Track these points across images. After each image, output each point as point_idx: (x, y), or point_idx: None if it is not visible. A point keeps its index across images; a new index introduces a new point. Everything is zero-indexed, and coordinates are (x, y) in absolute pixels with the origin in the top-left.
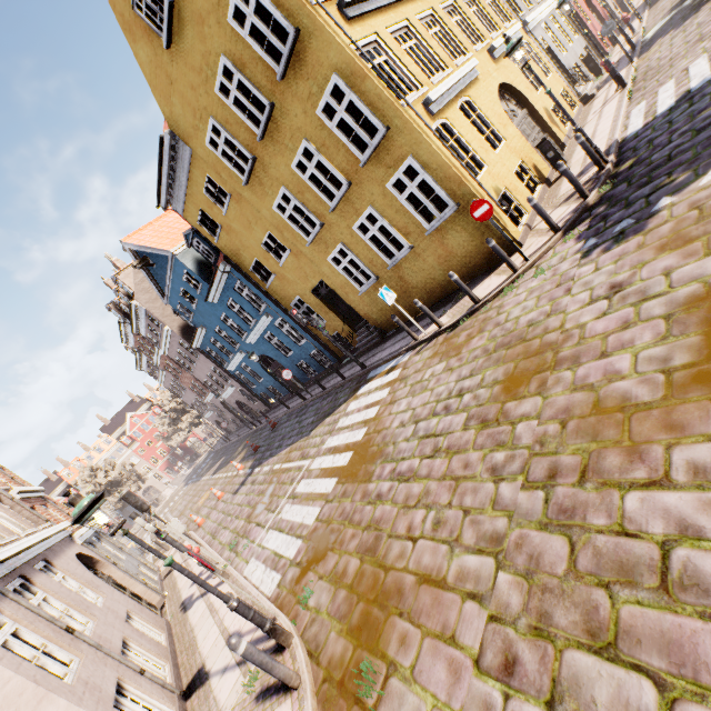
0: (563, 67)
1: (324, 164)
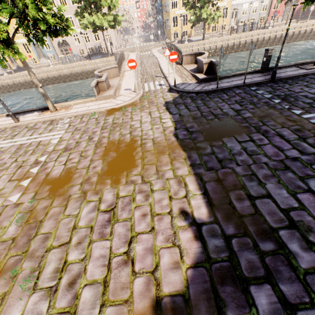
0: (237, 18)
1: (166, 6)
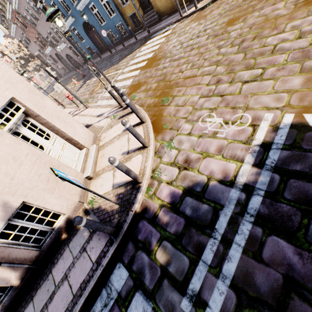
0: None
1: None
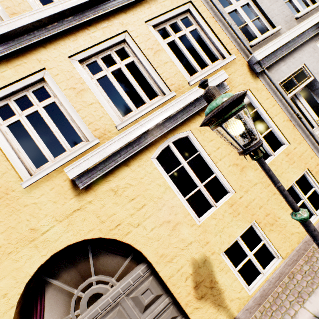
0: None
1: None
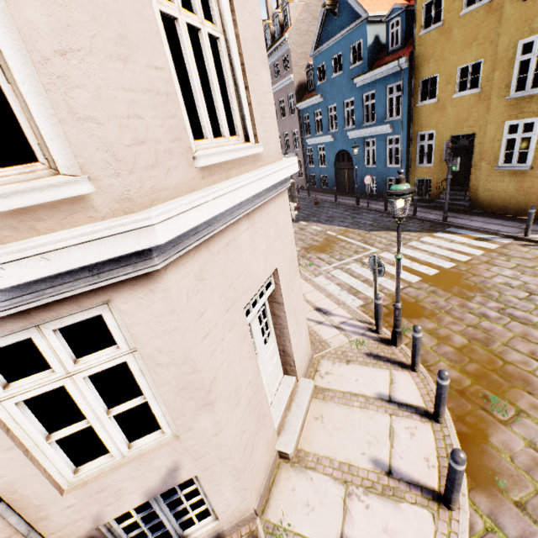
0: None
1: None
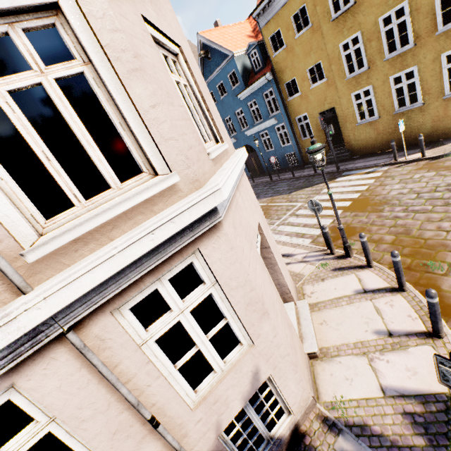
0: None
1: (407, 25)
